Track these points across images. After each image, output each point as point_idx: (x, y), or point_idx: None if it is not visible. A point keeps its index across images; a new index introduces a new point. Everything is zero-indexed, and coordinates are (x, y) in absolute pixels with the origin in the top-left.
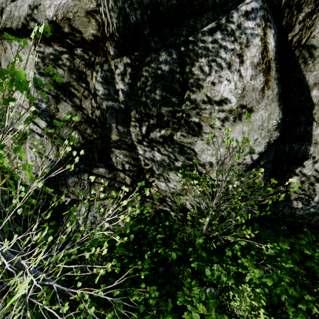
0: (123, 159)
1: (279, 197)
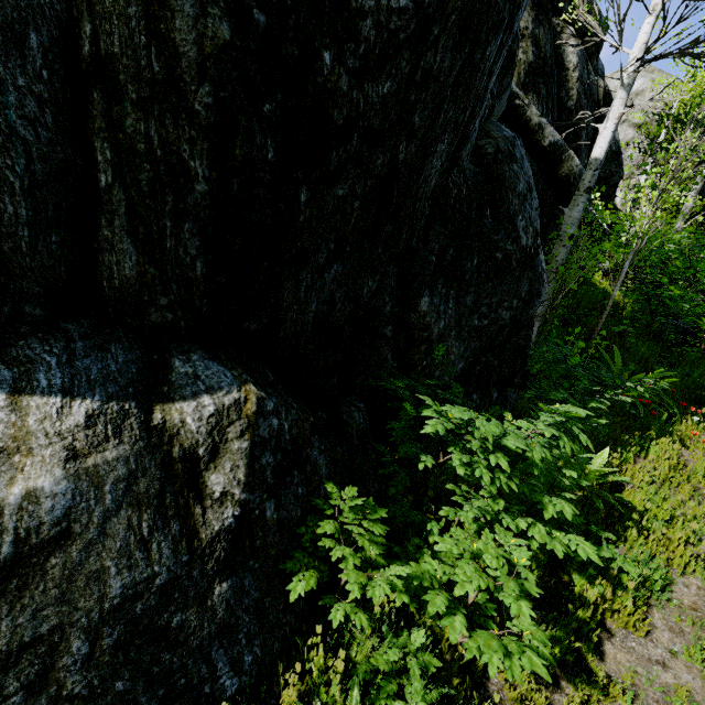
0: None
1: None
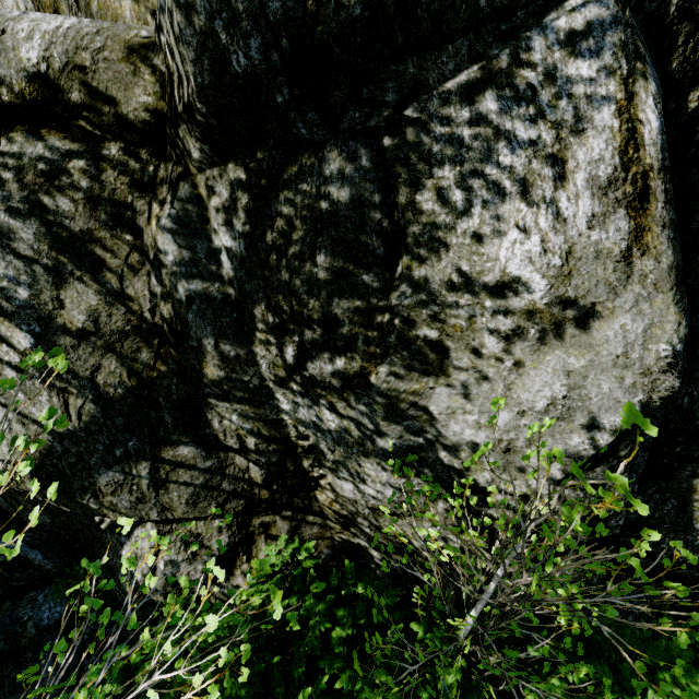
0: (240, 425)
1: (661, 519)
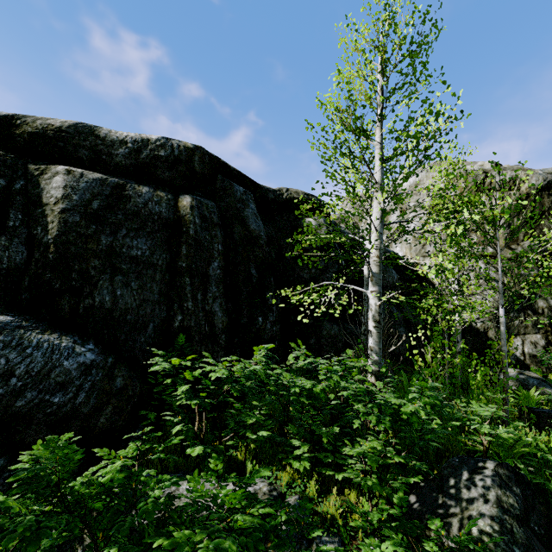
0: (542, 305)
1: None
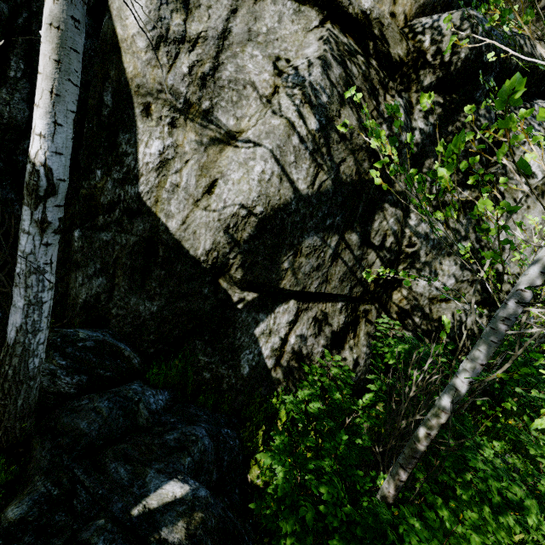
0: (391, 227)
1: None
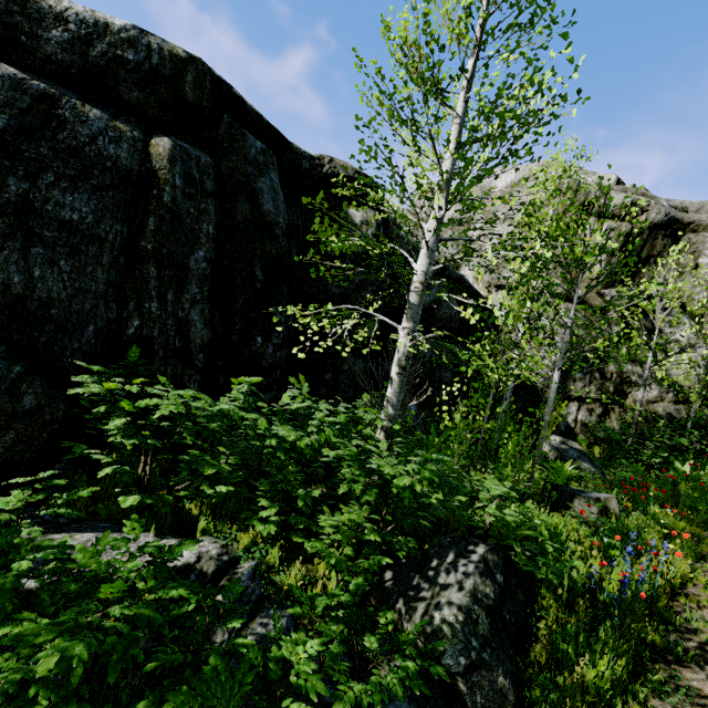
0: (613, 370)
1: None
